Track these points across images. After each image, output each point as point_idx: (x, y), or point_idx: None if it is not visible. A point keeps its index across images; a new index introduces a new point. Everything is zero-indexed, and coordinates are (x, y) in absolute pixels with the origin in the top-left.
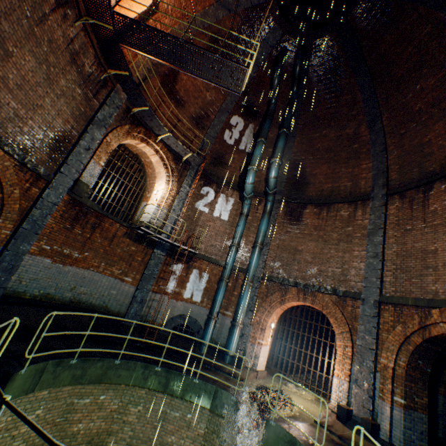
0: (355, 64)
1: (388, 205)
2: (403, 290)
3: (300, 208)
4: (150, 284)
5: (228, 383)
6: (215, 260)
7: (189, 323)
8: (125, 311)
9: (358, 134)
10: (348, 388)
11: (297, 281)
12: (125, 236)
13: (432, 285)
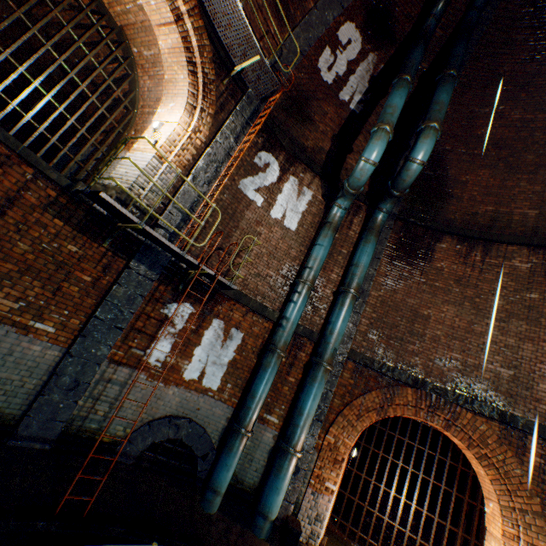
0: None
1: None
2: None
3: (429, 238)
4: (107, 345)
5: None
6: (262, 306)
7: (188, 436)
8: (20, 409)
9: None
10: None
11: (417, 375)
12: (51, 210)
13: None
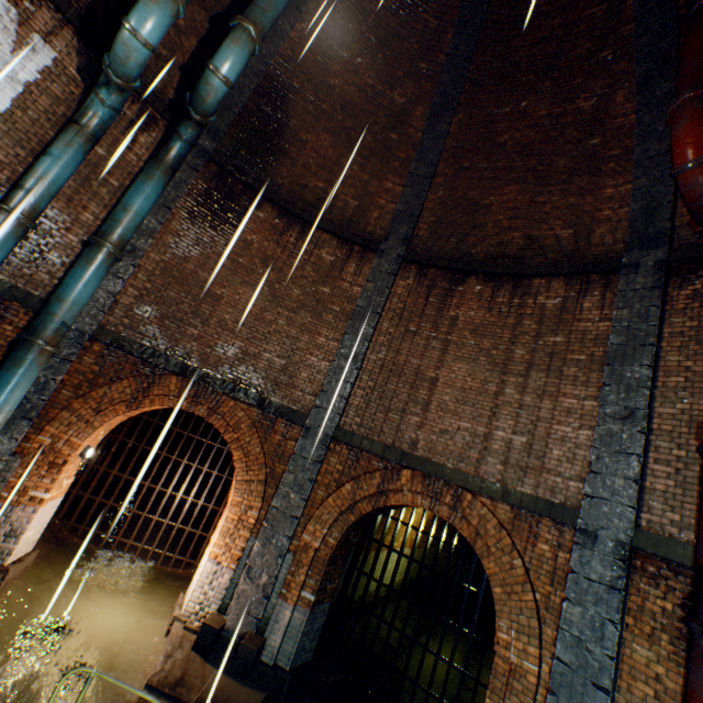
0: None
1: (398, 278)
2: (372, 426)
3: (247, 200)
4: None
5: None
6: None
7: None
8: None
9: (409, 117)
10: (231, 581)
11: (190, 363)
12: None
13: (414, 431)
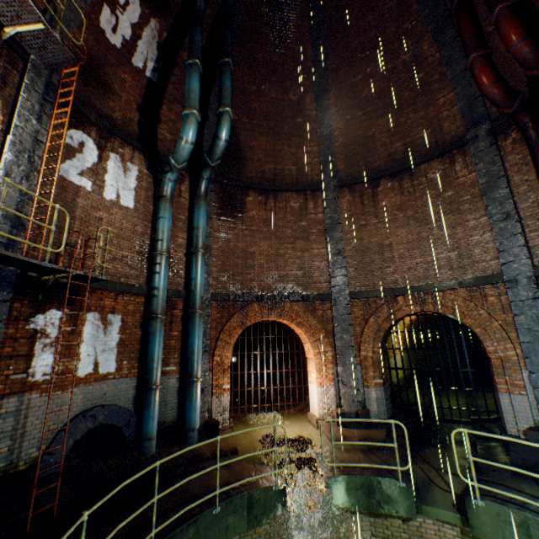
0: (314, 2)
1: (340, 199)
2: (368, 284)
3: (240, 194)
4: None
5: (264, 474)
6: (130, 286)
7: (108, 418)
8: None
9: (303, 105)
10: (335, 391)
11: (257, 293)
12: None
13: (392, 276)
